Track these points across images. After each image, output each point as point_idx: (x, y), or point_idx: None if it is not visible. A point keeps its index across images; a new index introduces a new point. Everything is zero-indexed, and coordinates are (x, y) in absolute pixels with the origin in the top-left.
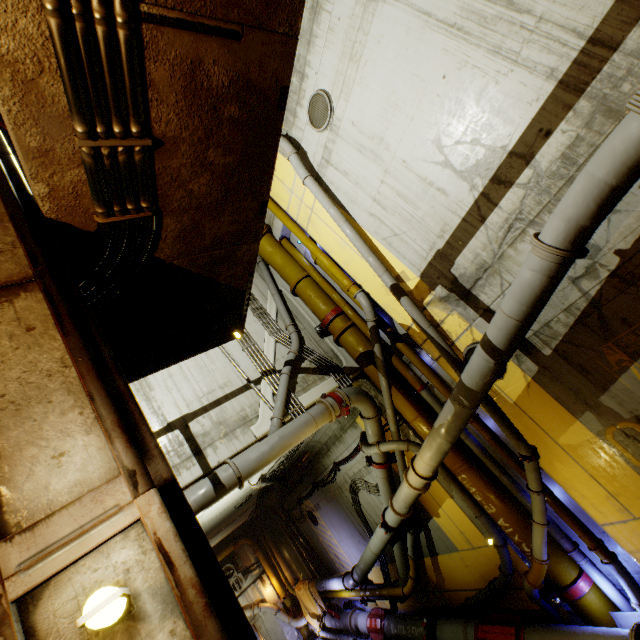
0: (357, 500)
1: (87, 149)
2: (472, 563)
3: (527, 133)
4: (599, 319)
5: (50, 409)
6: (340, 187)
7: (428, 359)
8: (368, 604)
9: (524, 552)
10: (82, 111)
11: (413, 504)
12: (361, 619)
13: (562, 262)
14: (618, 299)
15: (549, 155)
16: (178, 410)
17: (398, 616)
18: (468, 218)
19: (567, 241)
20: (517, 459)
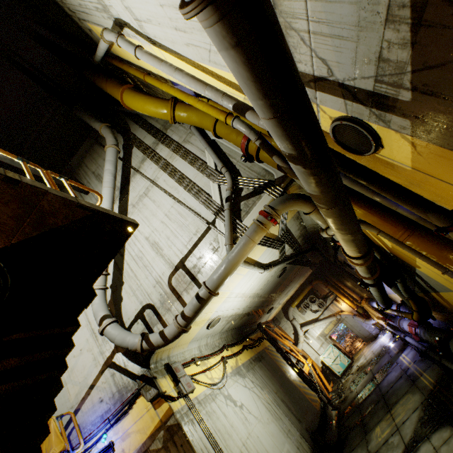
0: None
1: None
2: None
3: None
4: None
5: None
6: (159, 36)
7: None
8: None
9: None
10: None
11: (370, 271)
12: (404, 325)
13: (221, 12)
14: None
15: None
16: (177, 257)
17: (425, 329)
18: None
19: None
20: None
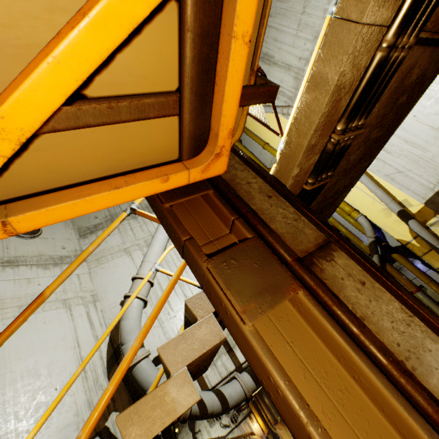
0: None
1: (335, 141)
2: None
3: None
4: None
5: (435, 357)
6: None
7: (421, 267)
8: None
9: None
10: (351, 115)
11: None
12: None
13: None
14: None
15: None
16: None
17: None
18: None
19: None
20: None
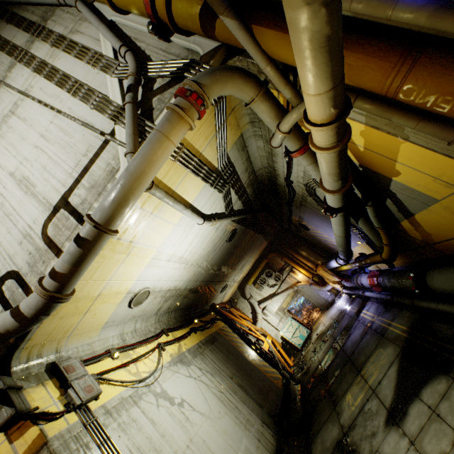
0: (318, 200)
1: None
2: None
3: None
4: None
5: None
6: None
7: None
8: (371, 268)
9: None
10: None
11: (343, 173)
12: (363, 280)
13: None
14: None
15: None
16: (58, 193)
17: (390, 274)
18: None
19: None
20: None
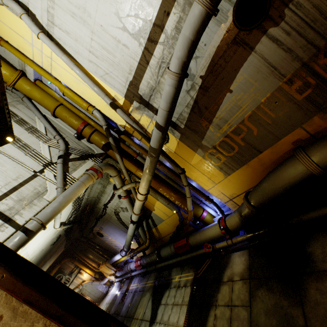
0: (119, 217)
1: None
2: (170, 223)
3: (159, 13)
4: (198, 108)
5: None
6: (66, 42)
7: (137, 141)
8: (134, 258)
9: (186, 210)
10: None
11: (142, 208)
12: (132, 265)
13: (179, 80)
14: (203, 98)
15: (170, 26)
16: None
17: (146, 256)
18: (141, 62)
19: (179, 69)
20: (179, 176)
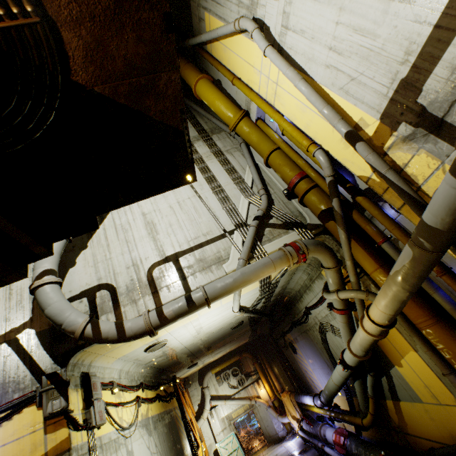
0: (325, 339)
1: None
2: (438, 418)
3: None
4: None
5: None
6: (298, 49)
7: (391, 212)
8: (337, 423)
9: None
10: None
11: (369, 349)
12: (328, 432)
13: None
14: None
15: None
16: (173, 249)
17: (359, 440)
18: (442, 21)
19: None
20: None
